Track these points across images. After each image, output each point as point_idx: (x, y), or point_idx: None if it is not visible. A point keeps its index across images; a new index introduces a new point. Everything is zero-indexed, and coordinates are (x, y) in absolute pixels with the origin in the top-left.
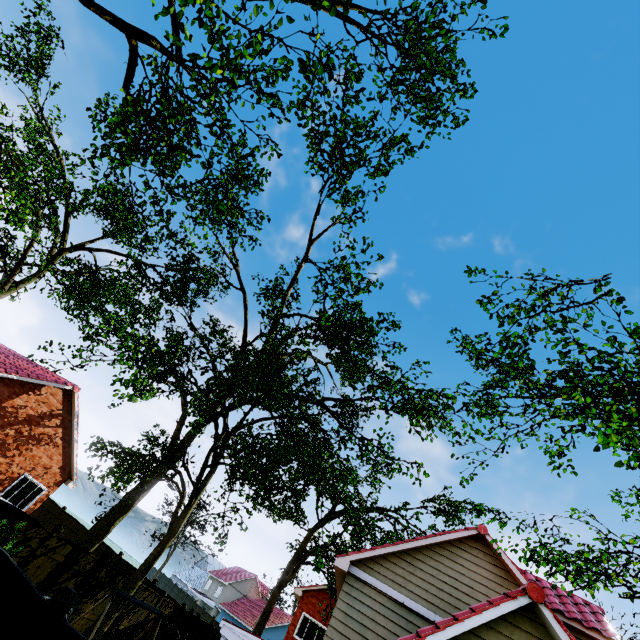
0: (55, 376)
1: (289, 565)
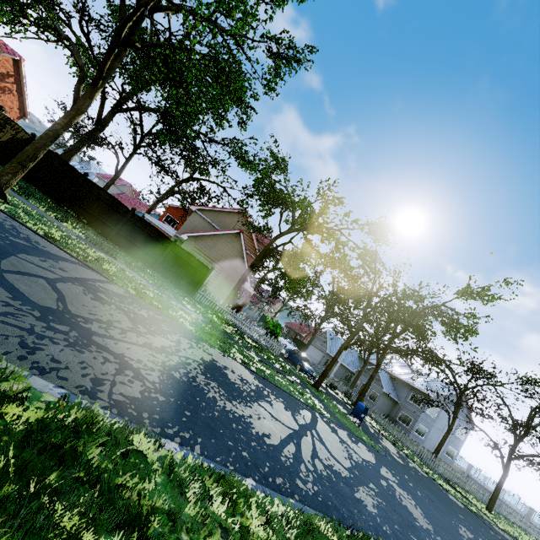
0: None
1: (164, 195)
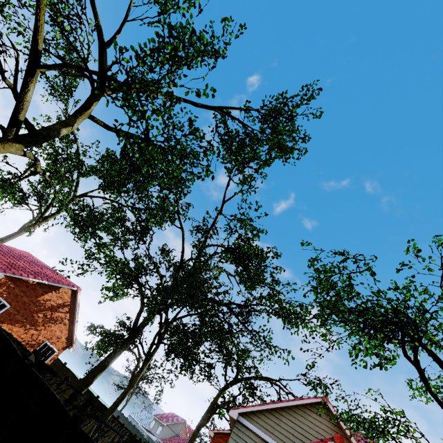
0: (67, 281)
1: (205, 413)
